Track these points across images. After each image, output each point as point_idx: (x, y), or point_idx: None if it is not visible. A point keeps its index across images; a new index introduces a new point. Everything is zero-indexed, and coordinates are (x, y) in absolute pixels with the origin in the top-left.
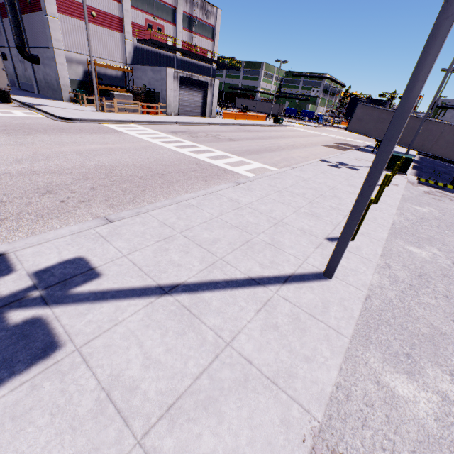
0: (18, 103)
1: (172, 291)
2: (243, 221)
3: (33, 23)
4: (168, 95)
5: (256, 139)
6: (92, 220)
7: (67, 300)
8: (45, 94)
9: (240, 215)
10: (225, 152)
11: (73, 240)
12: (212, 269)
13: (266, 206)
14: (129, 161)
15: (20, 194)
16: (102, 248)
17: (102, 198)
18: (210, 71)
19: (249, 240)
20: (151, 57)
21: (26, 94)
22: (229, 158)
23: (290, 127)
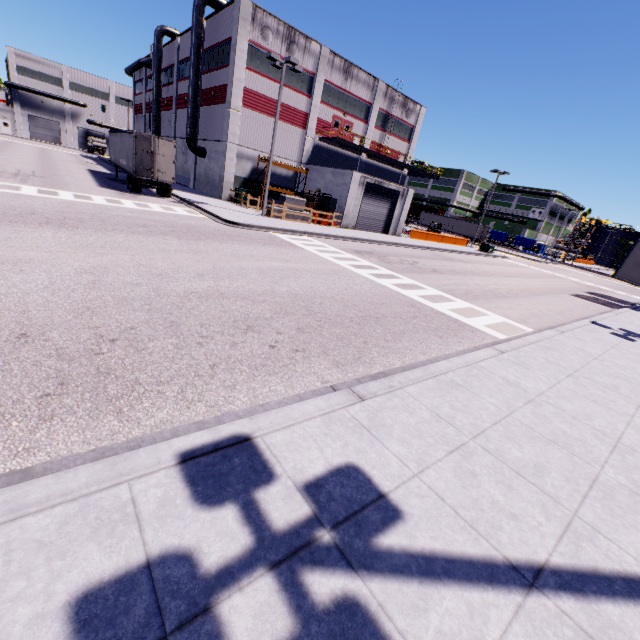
0: (176, 199)
1: (538, 581)
2: (557, 431)
3: (211, 116)
4: (348, 203)
5: (469, 273)
6: (337, 393)
7: (378, 564)
8: (201, 190)
9: (543, 416)
10: (440, 290)
11: (327, 426)
12: (576, 538)
13: (571, 403)
14: (325, 291)
15: (218, 326)
16: (375, 452)
17: (318, 348)
18: (398, 177)
19: (595, 478)
20: (331, 157)
21: (182, 188)
22: (451, 301)
23: (503, 258)
